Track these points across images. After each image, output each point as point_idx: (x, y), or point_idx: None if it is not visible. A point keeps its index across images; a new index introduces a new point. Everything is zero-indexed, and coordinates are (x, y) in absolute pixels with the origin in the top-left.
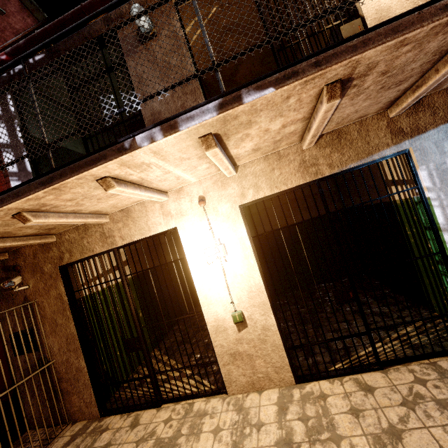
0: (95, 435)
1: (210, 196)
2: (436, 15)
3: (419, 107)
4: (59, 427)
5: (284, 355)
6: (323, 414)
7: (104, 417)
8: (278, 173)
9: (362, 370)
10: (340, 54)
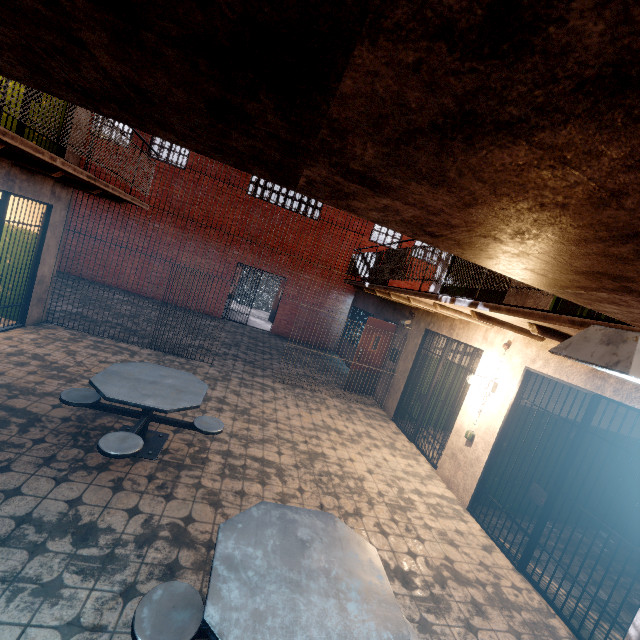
0: (383, 420)
1: (515, 345)
2: (565, 322)
3: None
4: (379, 406)
5: (474, 486)
6: (448, 515)
7: (392, 421)
8: (569, 363)
9: (505, 553)
10: (518, 313)
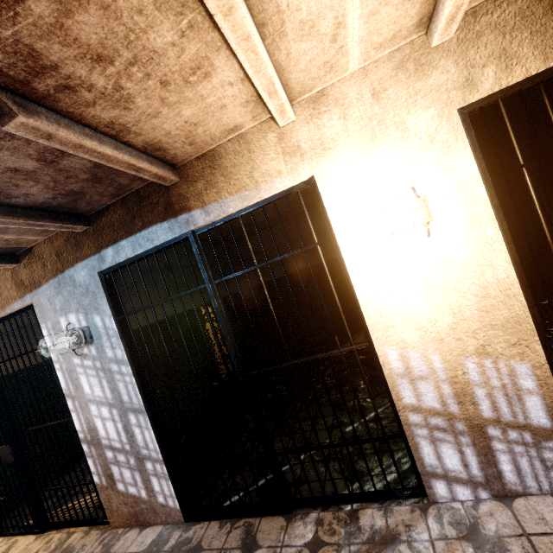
0: None
1: None
2: None
3: (33, 257)
4: None
5: None
6: None
7: None
8: None
9: (28, 532)
10: None
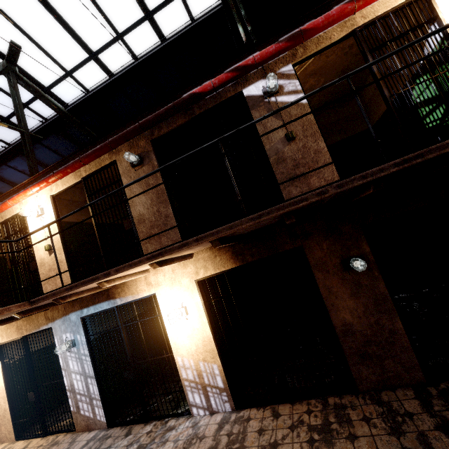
0: None
1: None
2: None
3: (54, 308)
4: None
5: (12, 425)
6: None
7: None
8: (9, 330)
9: (38, 436)
10: None
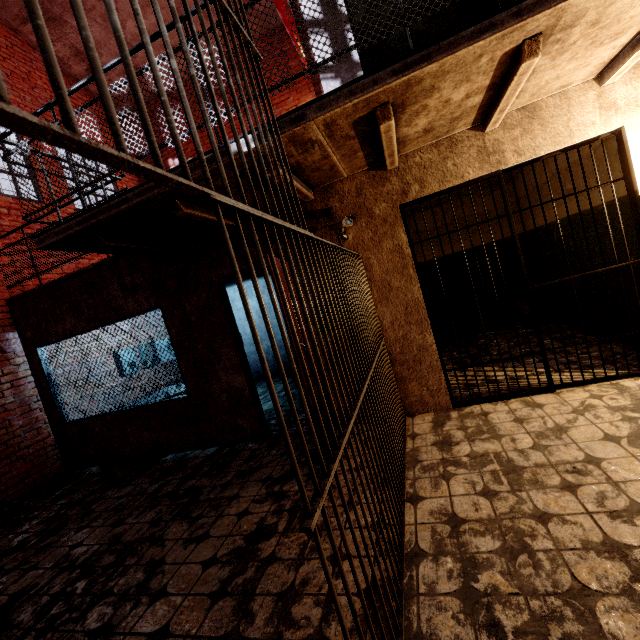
0: (475, 417)
1: None
2: None
3: None
4: None
5: None
6: None
7: (460, 408)
8: None
9: None
10: None
